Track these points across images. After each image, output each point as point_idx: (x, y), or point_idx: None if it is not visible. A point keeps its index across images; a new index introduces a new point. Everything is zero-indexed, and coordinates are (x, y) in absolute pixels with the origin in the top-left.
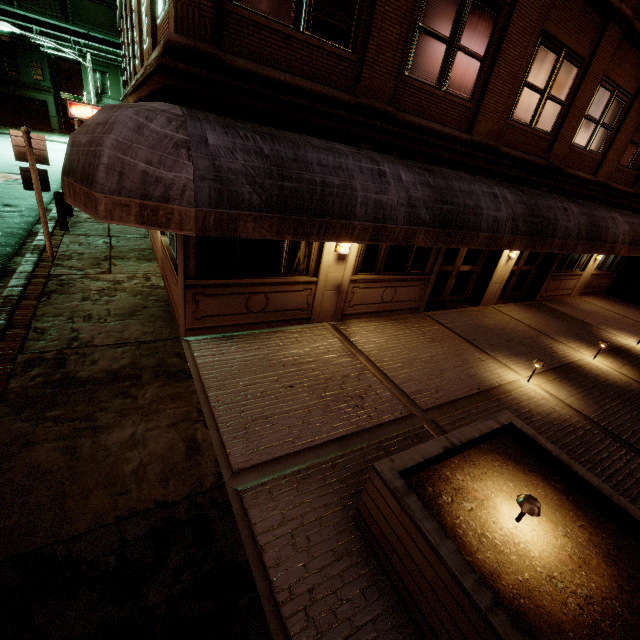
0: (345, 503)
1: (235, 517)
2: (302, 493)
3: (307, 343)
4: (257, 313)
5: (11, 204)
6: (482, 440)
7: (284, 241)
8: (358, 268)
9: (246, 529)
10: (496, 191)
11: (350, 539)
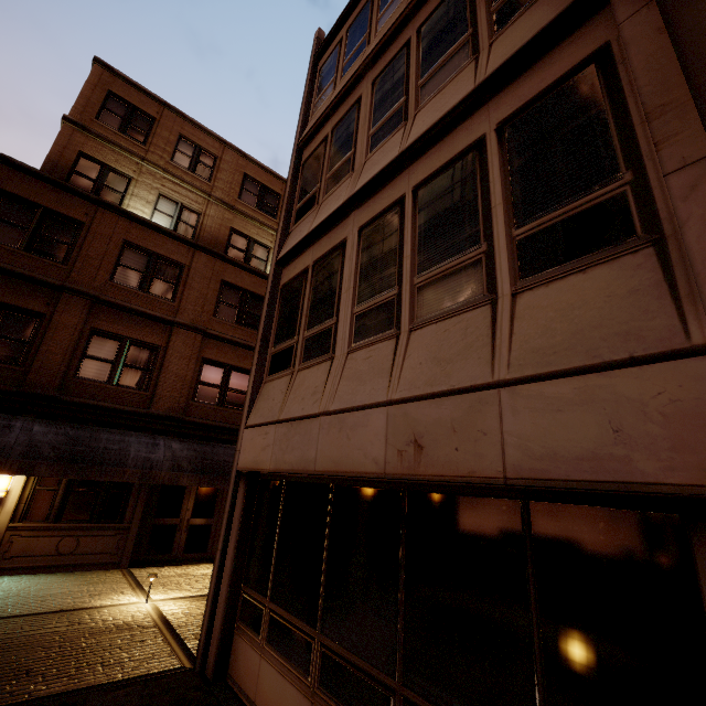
0: None
1: None
2: None
3: None
4: None
5: None
6: None
7: None
8: (24, 515)
9: None
10: (160, 441)
11: None
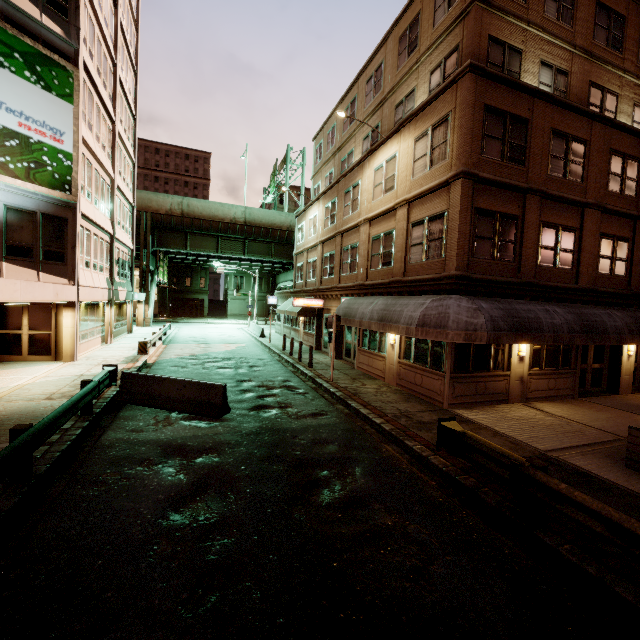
0: (614, 462)
1: (563, 462)
2: (587, 458)
3: (518, 411)
4: (480, 395)
5: (261, 358)
6: None
7: (491, 351)
8: (530, 366)
9: (573, 465)
10: (608, 312)
11: (630, 471)
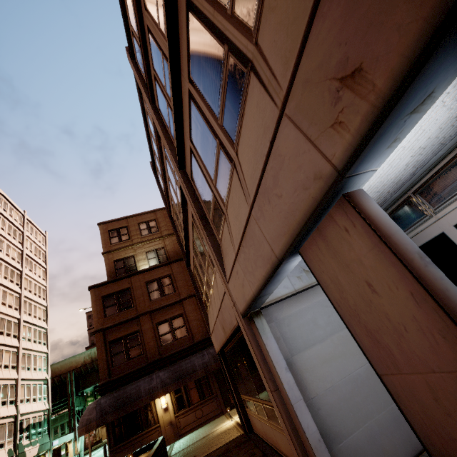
0: None
1: None
2: None
3: None
4: None
5: None
6: (148, 448)
7: (142, 416)
8: (177, 409)
9: None
10: (204, 353)
11: None
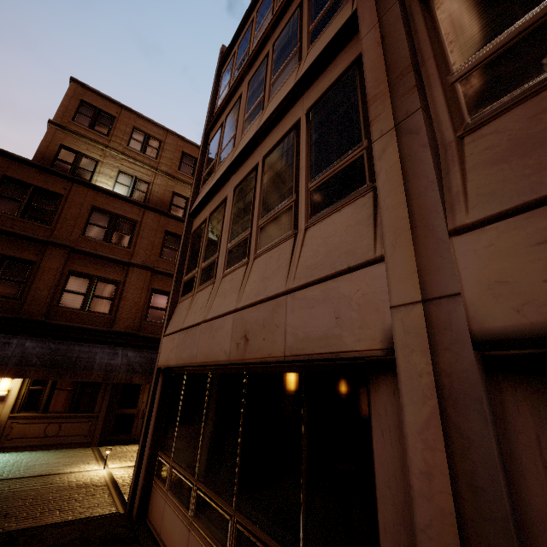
0: None
1: None
2: None
3: None
4: None
5: None
6: None
7: None
8: (21, 408)
9: None
10: (119, 351)
11: None
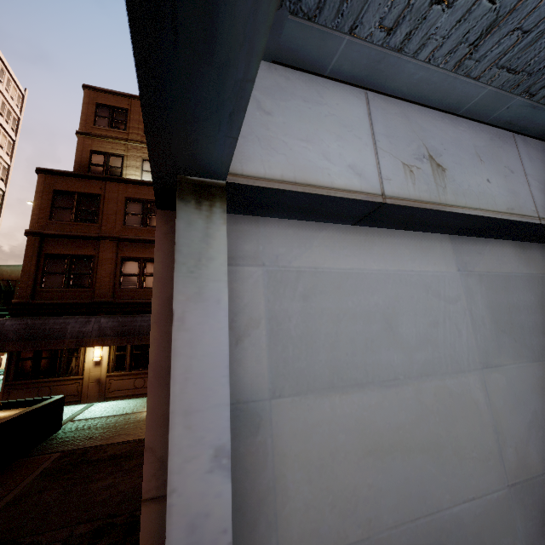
0: None
1: None
2: None
3: None
4: None
5: None
6: (34, 403)
7: (63, 359)
8: (113, 369)
9: None
10: None
11: None
